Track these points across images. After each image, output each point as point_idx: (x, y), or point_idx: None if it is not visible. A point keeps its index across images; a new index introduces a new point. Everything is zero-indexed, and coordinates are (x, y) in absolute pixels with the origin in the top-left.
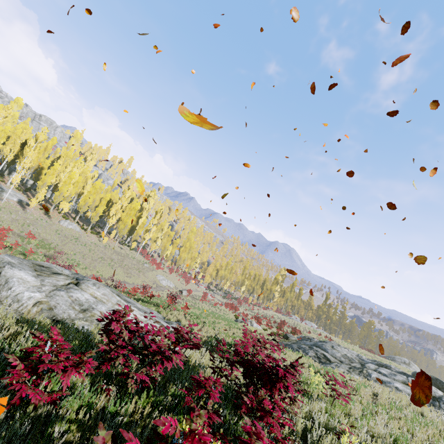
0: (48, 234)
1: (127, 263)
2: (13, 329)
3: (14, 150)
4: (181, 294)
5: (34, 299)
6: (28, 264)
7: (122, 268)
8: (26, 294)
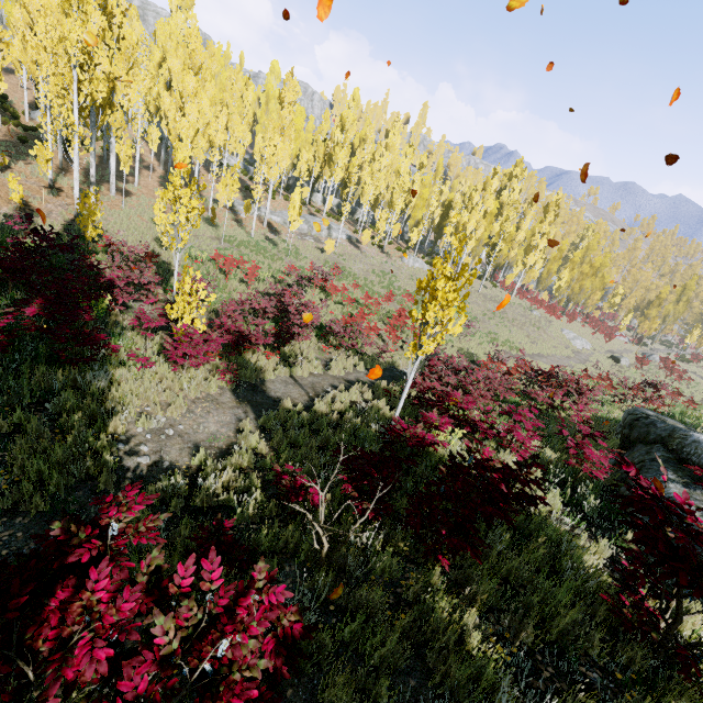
0: (408, 286)
1: (512, 316)
2: None
3: (319, 156)
4: (617, 364)
5: None
6: None
7: (514, 326)
8: None
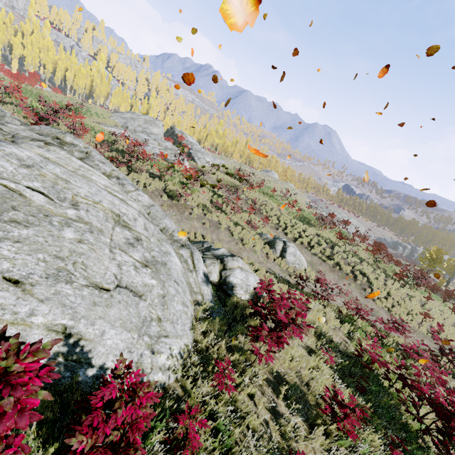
0: None
1: None
2: None
3: None
4: None
5: None
6: None
7: None
8: None
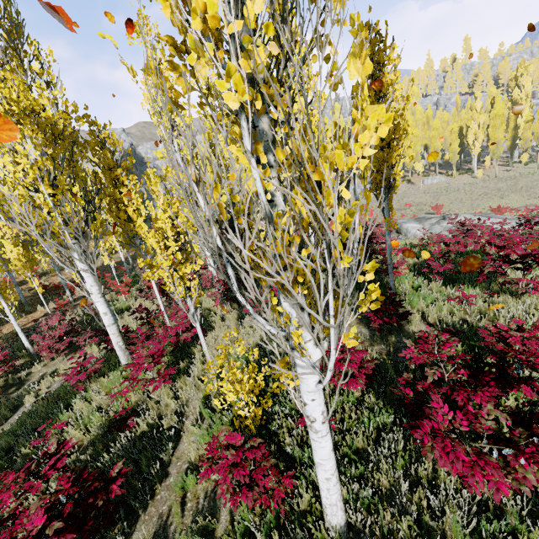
0: (419, 198)
1: (523, 185)
2: (417, 240)
3: None
4: None
5: (422, 233)
6: (412, 220)
7: (517, 192)
8: (418, 232)
